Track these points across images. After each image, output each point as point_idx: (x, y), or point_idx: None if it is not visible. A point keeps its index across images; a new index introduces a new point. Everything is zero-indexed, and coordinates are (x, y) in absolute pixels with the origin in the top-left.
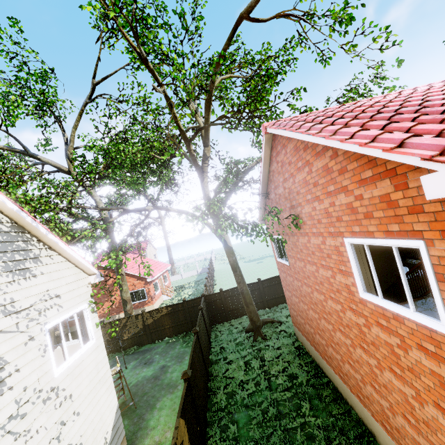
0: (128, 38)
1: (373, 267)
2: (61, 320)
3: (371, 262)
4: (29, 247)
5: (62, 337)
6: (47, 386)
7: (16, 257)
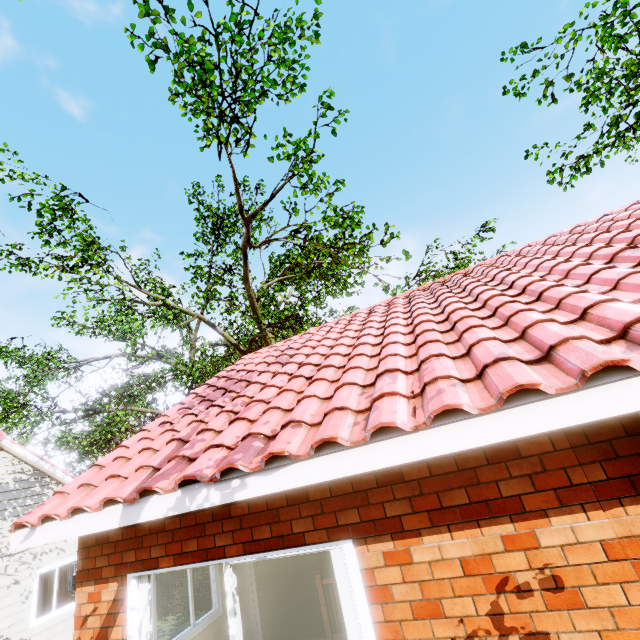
0: (149, 293)
1: (189, 578)
2: (59, 565)
3: (188, 571)
4: (45, 490)
5: (55, 584)
6: (17, 636)
7: (27, 502)
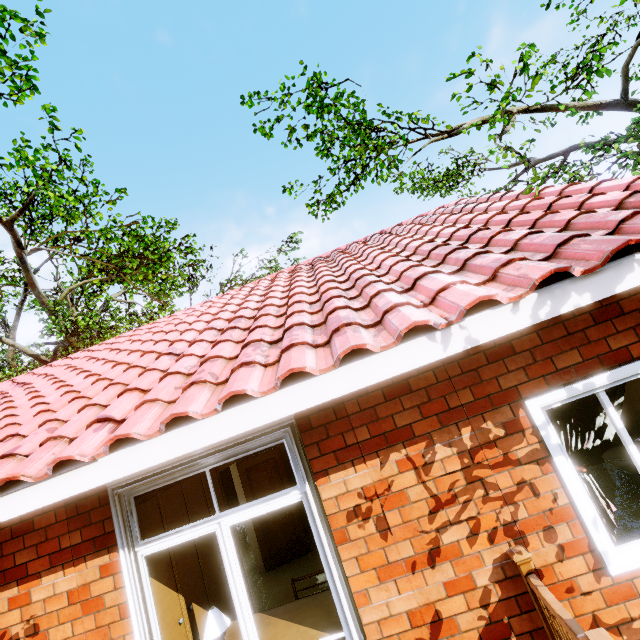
0: None
1: None
2: None
3: None
4: None
5: None
6: None
7: None
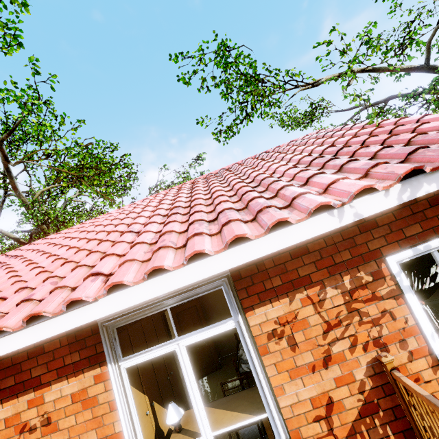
0: None
1: None
2: None
3: None
4: None
5: None
6: None
7: None
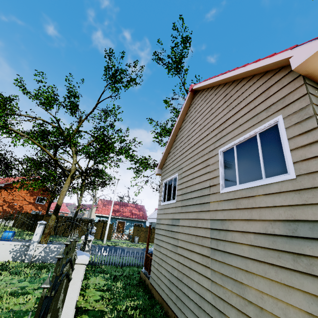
0: None
1: None
2: None
3: None
4: None
5: None
6: None
7: None
